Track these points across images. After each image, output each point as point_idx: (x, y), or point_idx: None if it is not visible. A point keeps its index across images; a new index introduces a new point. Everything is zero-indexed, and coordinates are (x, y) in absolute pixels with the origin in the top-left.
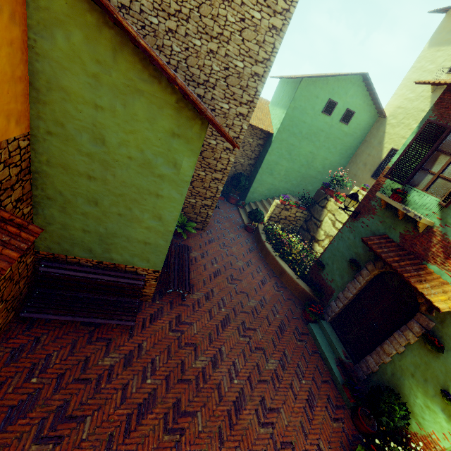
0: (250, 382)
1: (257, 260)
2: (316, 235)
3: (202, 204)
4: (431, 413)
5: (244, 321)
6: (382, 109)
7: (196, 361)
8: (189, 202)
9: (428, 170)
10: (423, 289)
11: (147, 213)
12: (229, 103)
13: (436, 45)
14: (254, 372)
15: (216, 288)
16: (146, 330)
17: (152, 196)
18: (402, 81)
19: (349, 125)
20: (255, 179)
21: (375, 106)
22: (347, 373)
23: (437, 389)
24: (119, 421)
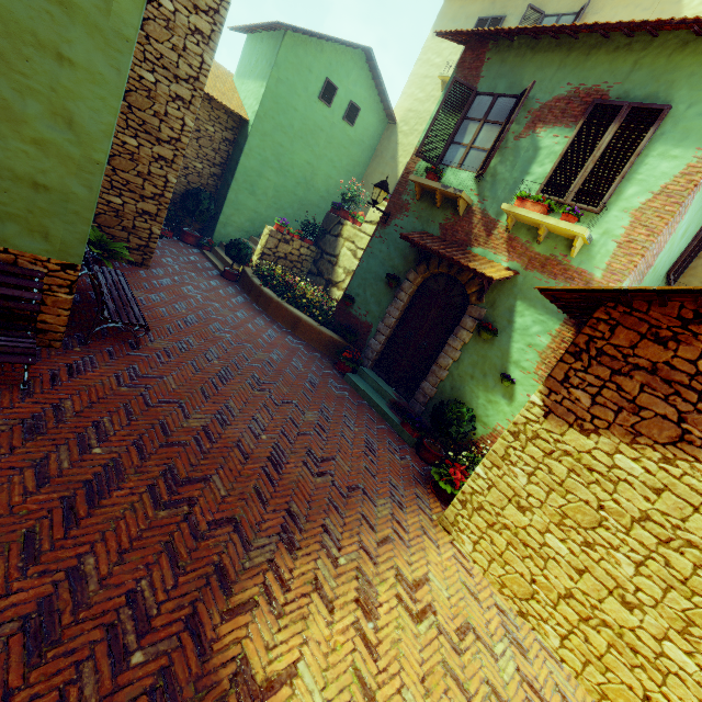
0: (286, 436)
1: (254, 312)
2: (333, 277)
3: (138, 209)
4: (494, 405)
5: (255, 375)
6: (392, 110)
7: (189, 419)
8: (107, 203)
9: (460, 143)
10: (474, 267)
11: (35, 102)
12: (174, 1)
13: None
14: (288, 425)
15: (195, 337)
16: (63, 386)
17: (45, 54)
18: (409, 77)
19: (356, 129)
20: (227, 199)
21: (384, 107)
22: (403, 412)
23: (497, 377)
24: (43, 510)
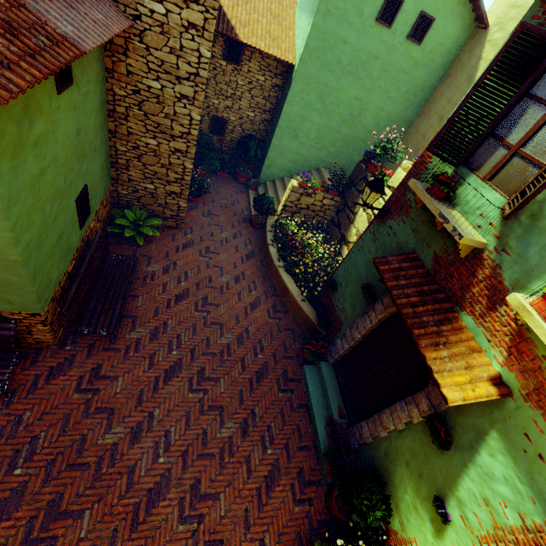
0: (184, 460)
1: (255, 272)
2: (347, 234)
3: (166, 190)
4: (418, 518)
5: (203, 368)
6: (484, 11)
7: (107, 434)
8: (145, 189)
9: (502, 140)
10: (435, 361)
11: None
12: (164, 2)
13: None
14: (195, 443)
15: (174, 320)
16: (35, 394)
17: None
18: None
19: (424, 46)
20: (271, 145)
21: (473, 6)
22: (336, 437)
23: (432, 492)
24: None
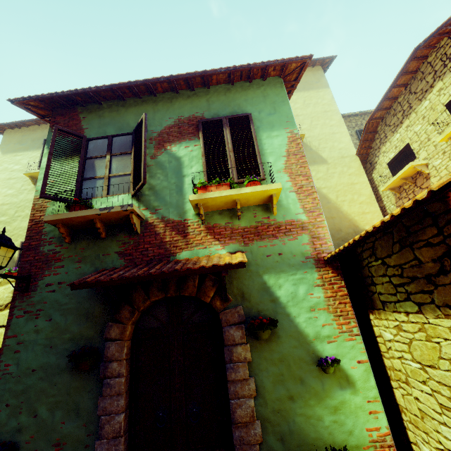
0: None
1: None
2: None
3: None
4: (344, 410)
5: None
6: None
7: None
8: None
9: (94, 177)
10: (209, 264)
11: None
12: None
13: (11, 152)
14: None
15: None
16: None
17: None
18: None
19: None
20: None
21: None
22: None
23: (315, 371)
24: None
